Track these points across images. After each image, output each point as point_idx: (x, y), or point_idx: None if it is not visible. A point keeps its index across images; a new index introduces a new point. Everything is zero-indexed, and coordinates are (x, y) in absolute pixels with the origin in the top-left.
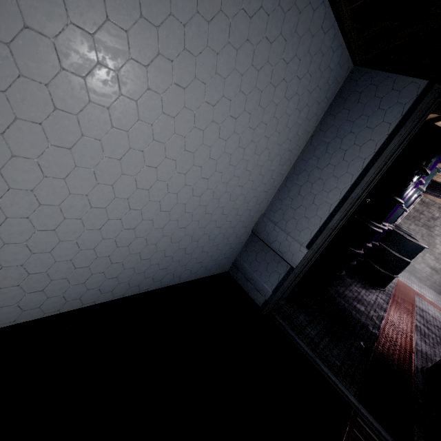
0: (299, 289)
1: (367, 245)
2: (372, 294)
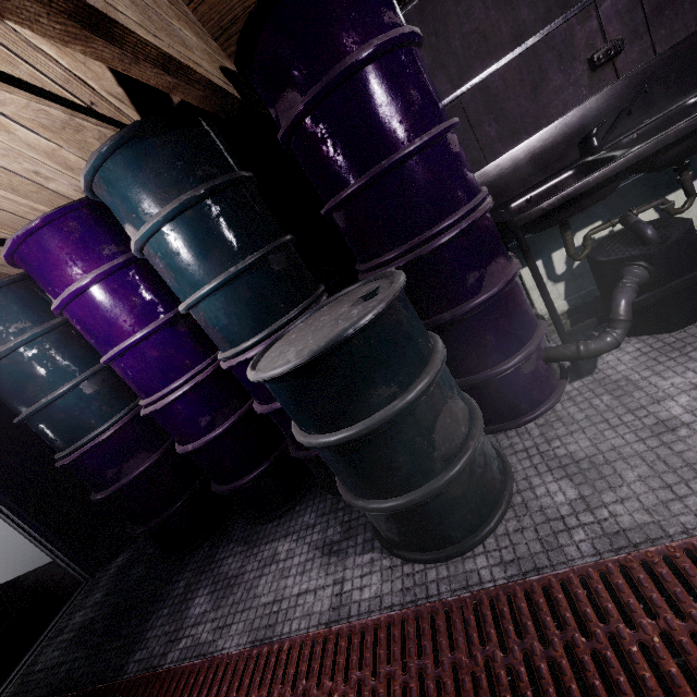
0: (155, 550)
1: (182, 451)
2: (320, 573)
